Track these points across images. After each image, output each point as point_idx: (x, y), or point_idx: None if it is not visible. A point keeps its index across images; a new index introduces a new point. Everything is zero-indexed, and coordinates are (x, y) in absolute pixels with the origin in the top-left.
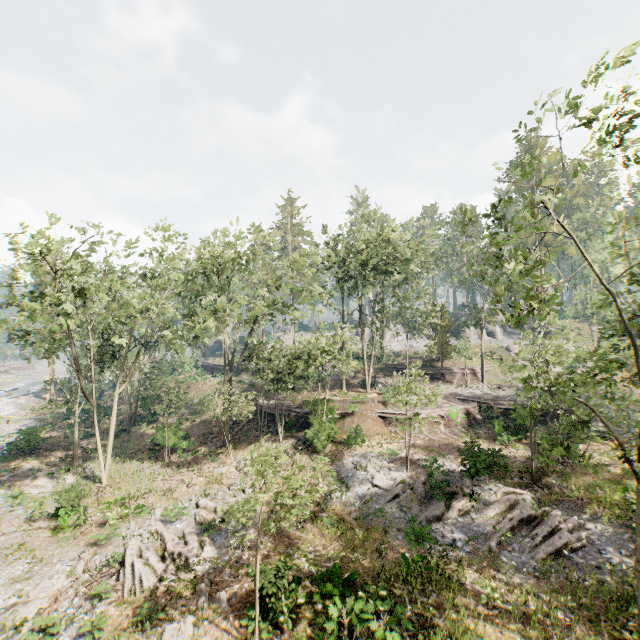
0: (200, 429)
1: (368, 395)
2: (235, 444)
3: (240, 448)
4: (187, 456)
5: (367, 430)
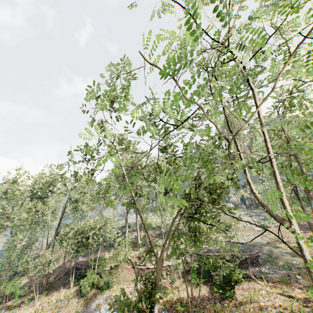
0: (41, 279)
1: (136, 252)
2: (49, 290)
3: (49, 293)
4: (18, 300)
5: (122, 277)
